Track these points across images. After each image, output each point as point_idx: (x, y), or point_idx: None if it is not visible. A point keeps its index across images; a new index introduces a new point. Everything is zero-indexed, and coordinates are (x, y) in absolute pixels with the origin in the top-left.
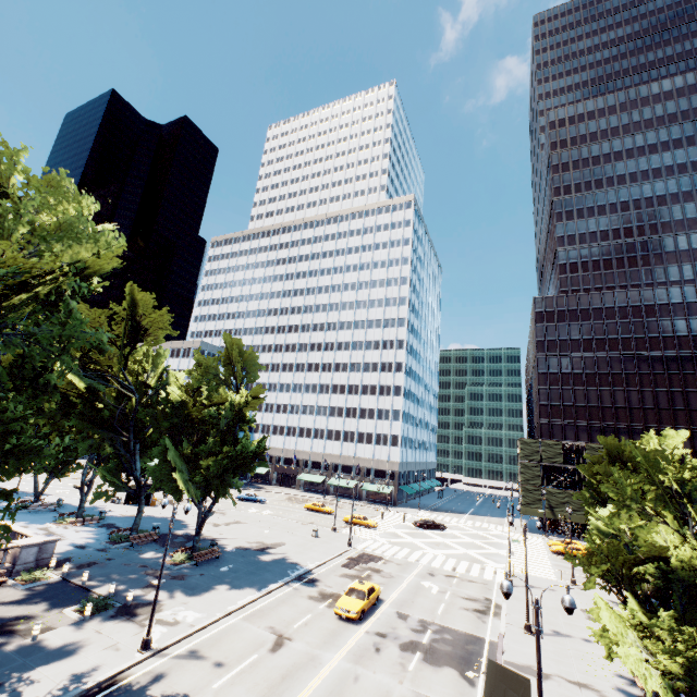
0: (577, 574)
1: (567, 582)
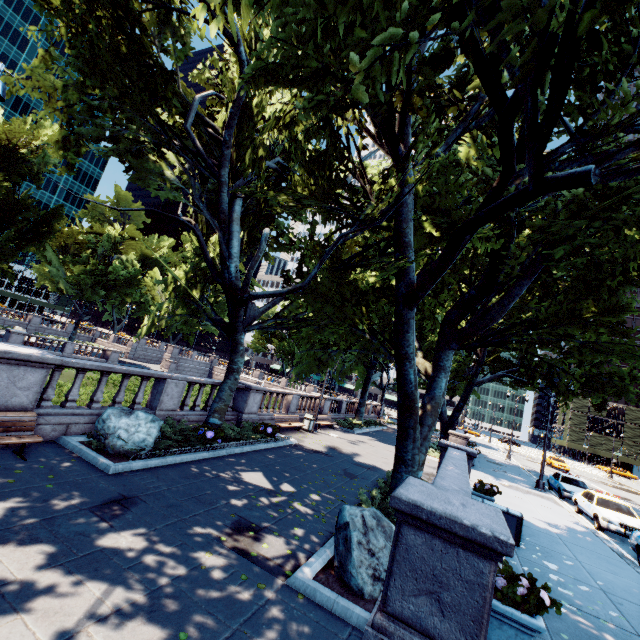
0: (636, 483)
1: (636, 484)
